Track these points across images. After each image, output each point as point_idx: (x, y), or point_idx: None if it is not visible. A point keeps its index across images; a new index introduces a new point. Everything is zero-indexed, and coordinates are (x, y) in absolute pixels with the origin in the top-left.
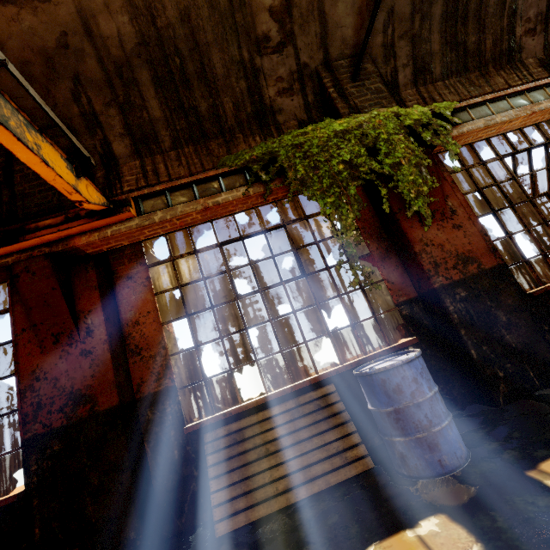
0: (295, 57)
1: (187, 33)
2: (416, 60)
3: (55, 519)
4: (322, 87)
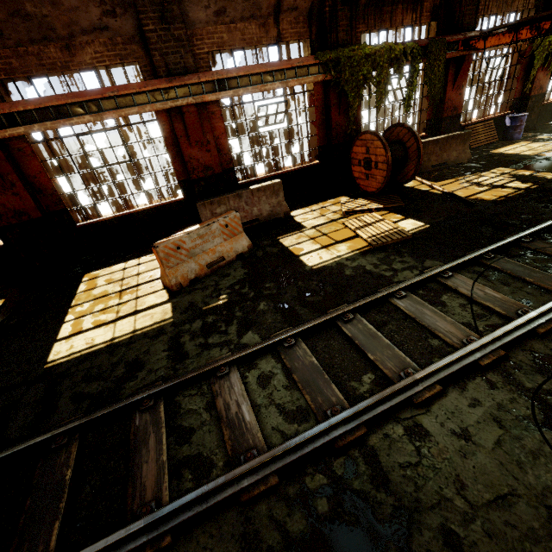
0: None
1: None
2: None
3: None
4: None
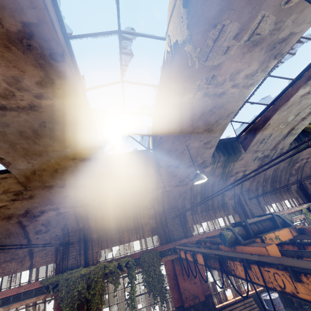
0: (234, 191)
1: (211, 188)
2: (263, 191)
3: None
4: (240, 199)
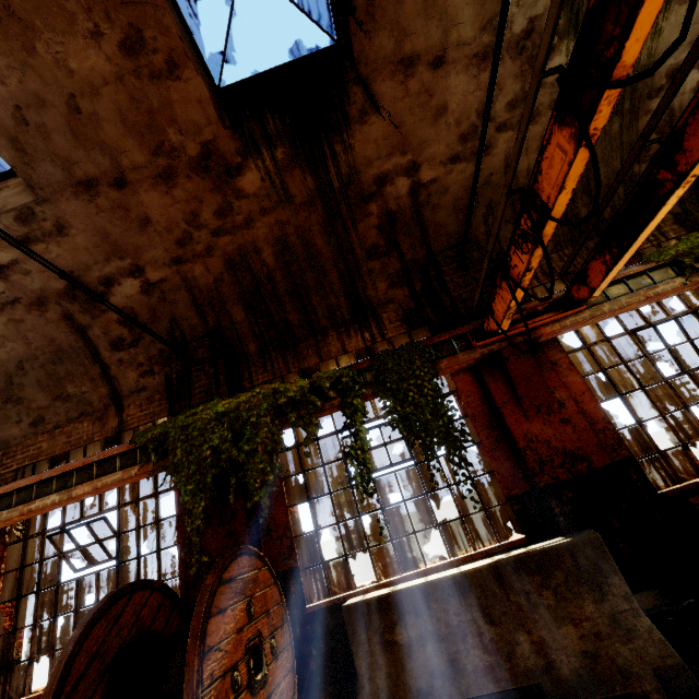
0: None
1: None
2: None
3: None
4: None
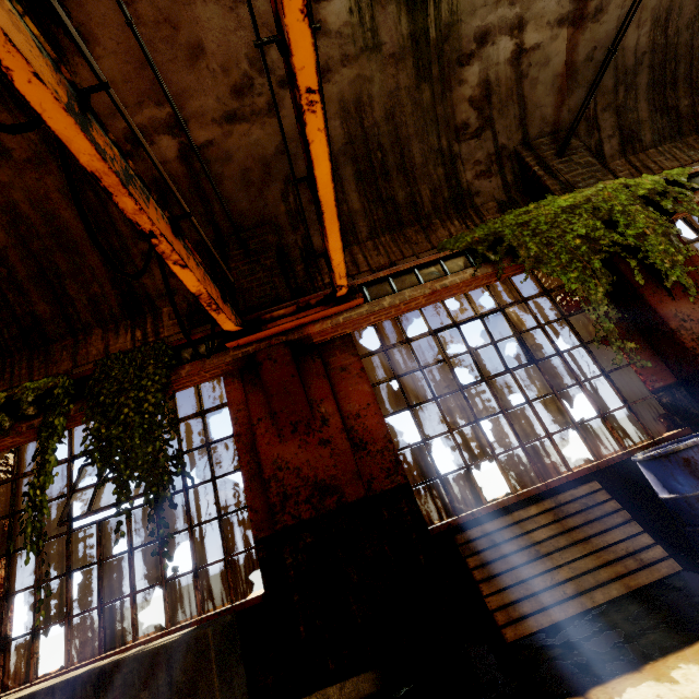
0: (493, 140)
1: (390, 130)
2: (622, 130)
3: (318, 617)
4: (523, 166)
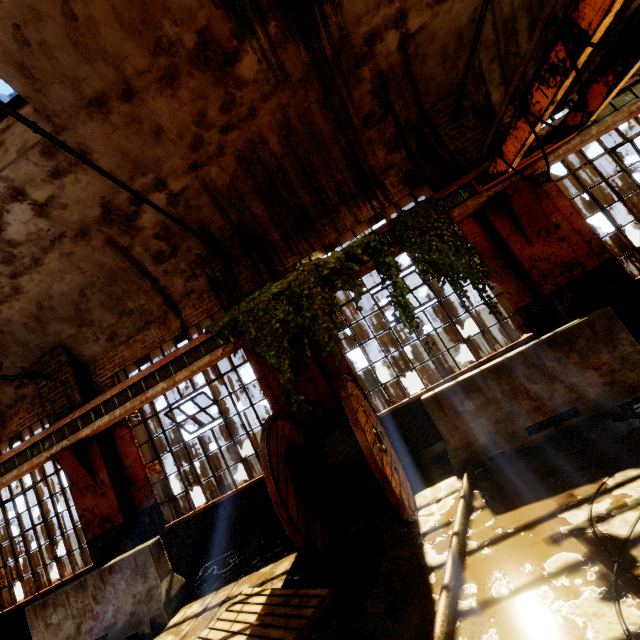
0: None
1: None
2: None
3: None
4: None
